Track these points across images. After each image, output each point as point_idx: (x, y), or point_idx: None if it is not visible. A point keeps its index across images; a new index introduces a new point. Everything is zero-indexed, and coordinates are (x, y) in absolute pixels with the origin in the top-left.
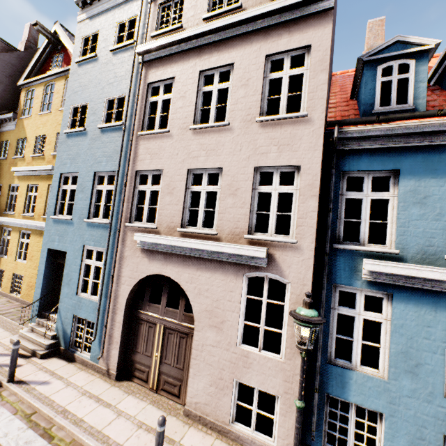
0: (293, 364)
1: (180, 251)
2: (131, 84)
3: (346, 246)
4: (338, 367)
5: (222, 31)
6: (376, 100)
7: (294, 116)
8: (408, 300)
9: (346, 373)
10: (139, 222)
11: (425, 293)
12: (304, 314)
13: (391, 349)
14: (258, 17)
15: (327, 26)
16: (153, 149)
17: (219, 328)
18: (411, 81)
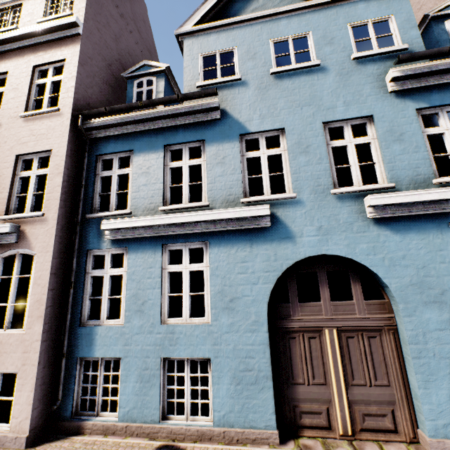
0: (33, 331)
1: None
2: None
3: (95, 214)
4: (87, 327)
5: None
6: None
7: (48, 111)
8: (138, 250)
9: (94, 330)
10: None
11: (148, 241)
12: None
13: (126, 295)
14: (26, 37)
15: (77, 46)
16: None
17: None
18: (154, 91)
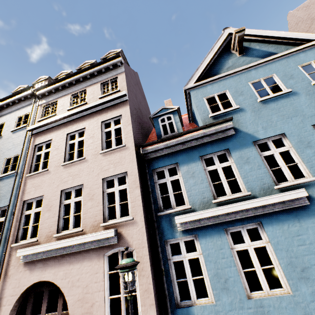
0: None
1: (55, 253)
2: (23, 147)
3: (164, 212)
4: (183, 308)
5: (78, 114)
6: (162, 132)
7: (119, 147)
8: (205, 235)
9: (190, 310)
10: (24, 240)
11: (212, 227)
12: (123, 263)
13: (208, 275)
14: (95, 106)
15: (127, 106)
16: (37, 183)
17: (90, 313)
18: (174, 123)
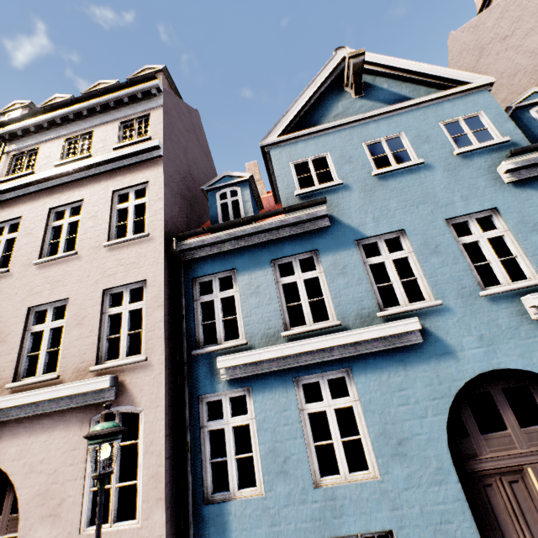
0: (152, 523)
1: (6, 416)
2: None
3: (203, 349)
4: (215, 504)
5: (72, 175)
6: (219, 217)
7: (137, 237)
8: (264, 389)
9: (224, 507)
10: None
11: (275, 376)
12: (95, 429)
13: (260, 452)
14: (103, 163)
15: (160, 167)
16: None
17: (55, 515)
18: (241, 201)
